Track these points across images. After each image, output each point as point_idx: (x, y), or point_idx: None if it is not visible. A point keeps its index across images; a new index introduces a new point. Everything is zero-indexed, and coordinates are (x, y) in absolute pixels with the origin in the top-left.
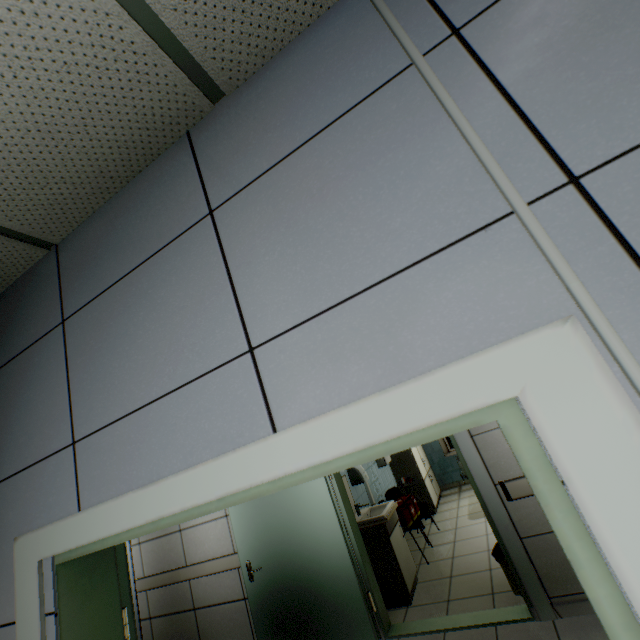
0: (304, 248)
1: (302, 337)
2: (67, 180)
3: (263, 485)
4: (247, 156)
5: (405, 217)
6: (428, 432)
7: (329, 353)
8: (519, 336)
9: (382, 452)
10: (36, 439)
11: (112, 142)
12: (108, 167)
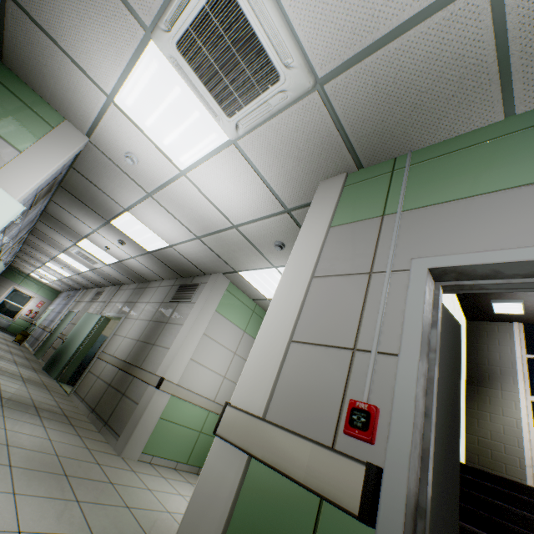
0: None
1: None
2: None
3: None
4: None
5: None
6: None
7: None
8: None
9: None
10: None
11: None
12: None
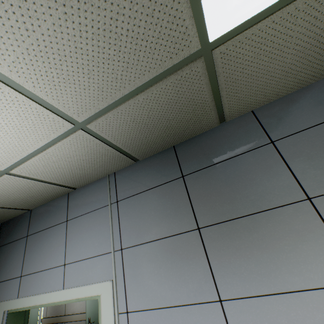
0: (81, 241)
1: (74, 265)
2: (36, 201)
3: (58, 302)
4: (78, 209)
5: (98, 243)
6: (88, 297)
7: (78, 272)
8: (104, 281)
9: (80, 300)
10: (12, 271)
11: (48, 196)
12: (47, 198)
